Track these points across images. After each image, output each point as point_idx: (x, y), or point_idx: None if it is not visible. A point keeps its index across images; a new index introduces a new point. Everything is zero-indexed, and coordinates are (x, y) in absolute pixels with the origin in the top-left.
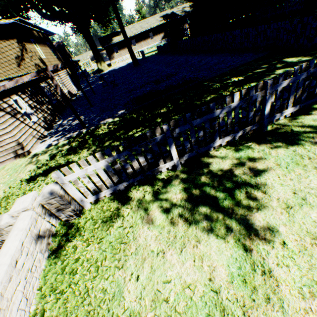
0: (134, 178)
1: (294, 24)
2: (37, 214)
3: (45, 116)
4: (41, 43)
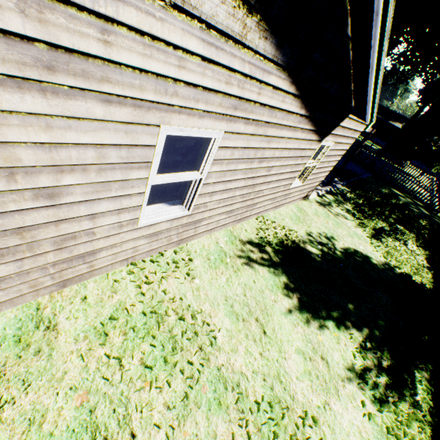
0: None
1: (394, 170)
2: None
3: None
4: None
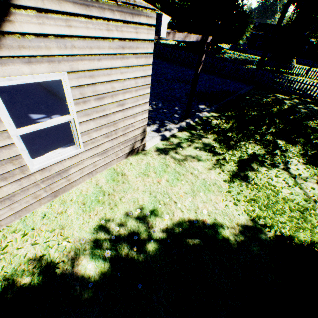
0: None
1: (275, 76)
2: None
3: None
4: None
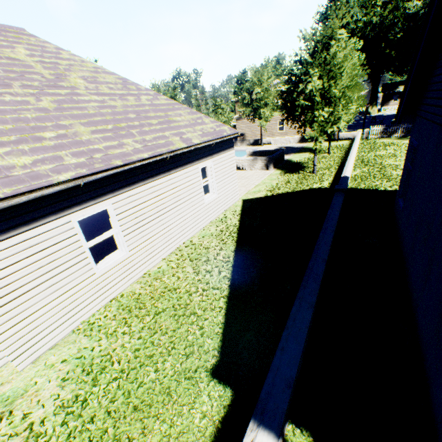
0: (385, 135)
1: None
2: (360, 134)
3: None
4: None
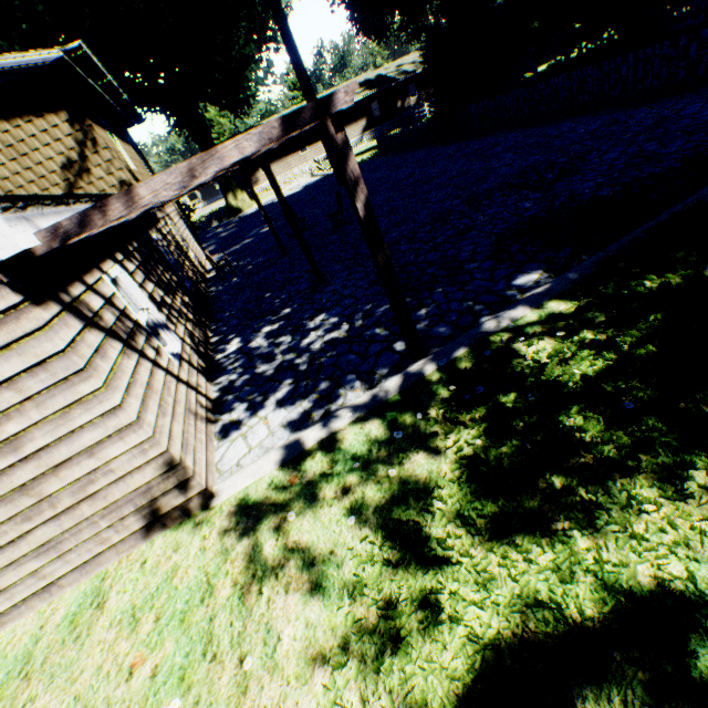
0: None
1: None
2: None
3: (190, 330)
4: (120, 136)
